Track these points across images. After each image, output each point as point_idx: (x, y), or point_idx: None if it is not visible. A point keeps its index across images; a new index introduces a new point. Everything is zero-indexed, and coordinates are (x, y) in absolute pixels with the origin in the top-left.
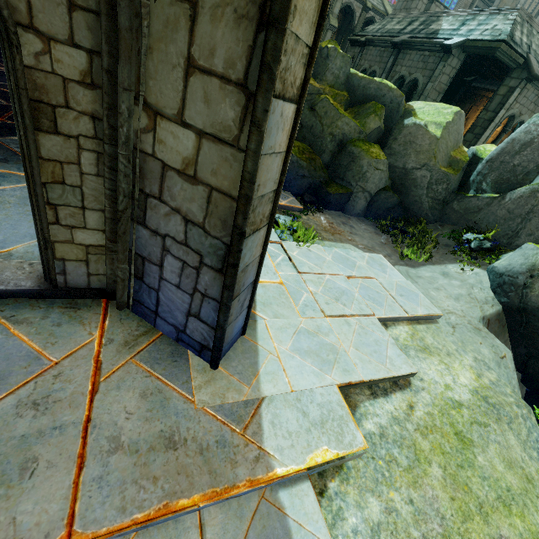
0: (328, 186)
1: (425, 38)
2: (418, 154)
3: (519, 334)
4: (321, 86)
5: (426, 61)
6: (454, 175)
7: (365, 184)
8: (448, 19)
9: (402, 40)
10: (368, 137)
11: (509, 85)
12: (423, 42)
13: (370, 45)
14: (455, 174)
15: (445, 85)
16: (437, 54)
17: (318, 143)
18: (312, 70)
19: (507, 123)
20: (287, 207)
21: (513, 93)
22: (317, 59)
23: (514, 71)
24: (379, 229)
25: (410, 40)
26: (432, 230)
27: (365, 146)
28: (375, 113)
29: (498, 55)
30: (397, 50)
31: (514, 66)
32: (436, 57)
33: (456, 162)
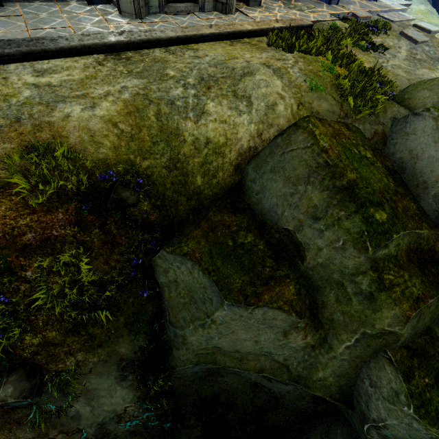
0: None
1: None
2: None
3: (438, 1)
4: None
5: None
6: None
7: None
8: None
9: None
10: None
11: None
12: None
13: None
14: None
15: None
16: None
17: None
18: None
19: None
20: None
21: None
22: None
23: None
24: None
25: None
26: None
27: None
28: None
29: None
30: None
31: None
32: None
33: None
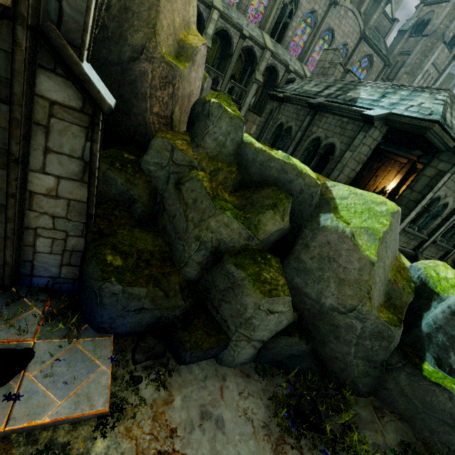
0: (187, 327)
1: (343, 104)
2: (342, 284)
3: None
4: (196, 154)
5: (344, 128)
6: (400, 328)
7: (252, 332)
8: (366, 89)
9: (318, 102)
10: (264, 241)
11: (438, 167)
12: (341, 108)
13: (287, 101)
14: (401, 325)
15: (365, 156)
16: (356, 122)
17: (179, 247)
18: (193, 127)
19: (431, 202)
20: (62, 420)
21: (443, 177)
22: (200, 114)
23: (443, 153)
24: (274, 406)
25: (327, 103)
26: (365, 424)
27: (254, 268)
28: (275, 208)
29: (429, 135)
30: (313, 111)
31: (444, 149)
32: (355, 125)
33: (397, 292)
